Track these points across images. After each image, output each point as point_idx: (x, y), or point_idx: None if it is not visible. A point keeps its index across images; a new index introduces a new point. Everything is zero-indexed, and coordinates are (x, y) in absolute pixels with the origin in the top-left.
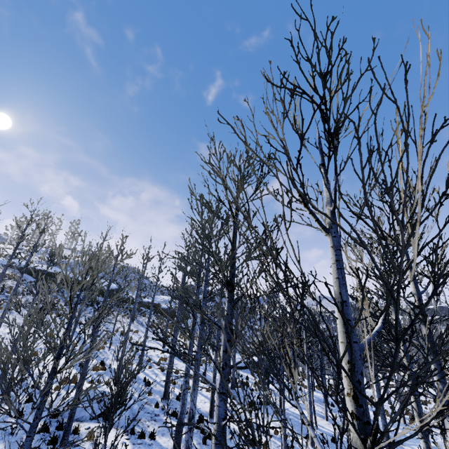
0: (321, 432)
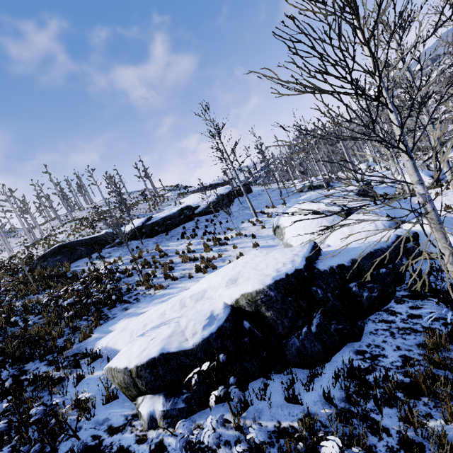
0: None
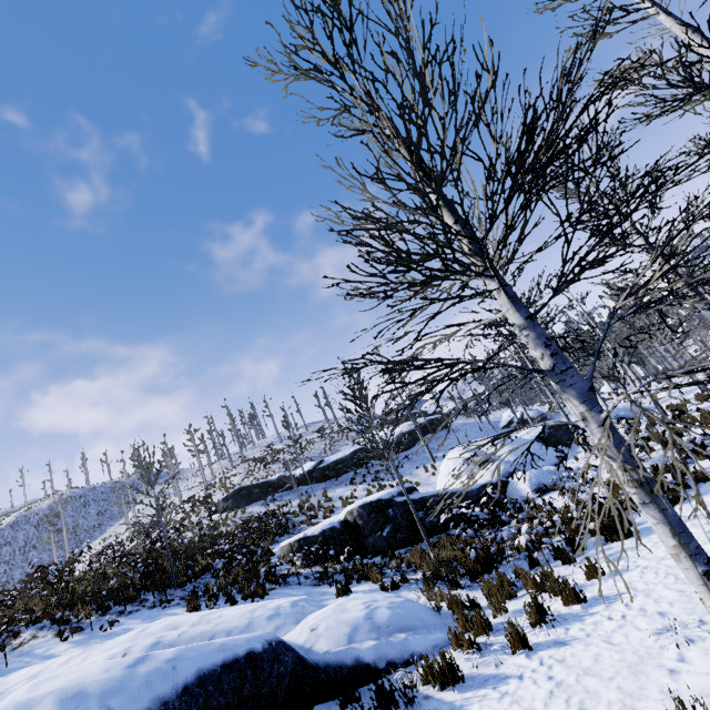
0: None
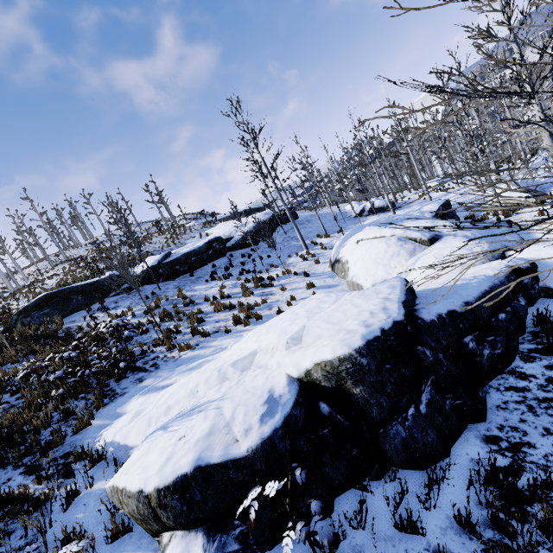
0: None
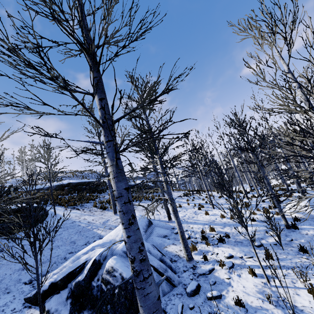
0: None
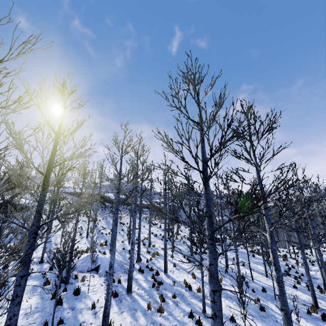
0: (256, 285)
